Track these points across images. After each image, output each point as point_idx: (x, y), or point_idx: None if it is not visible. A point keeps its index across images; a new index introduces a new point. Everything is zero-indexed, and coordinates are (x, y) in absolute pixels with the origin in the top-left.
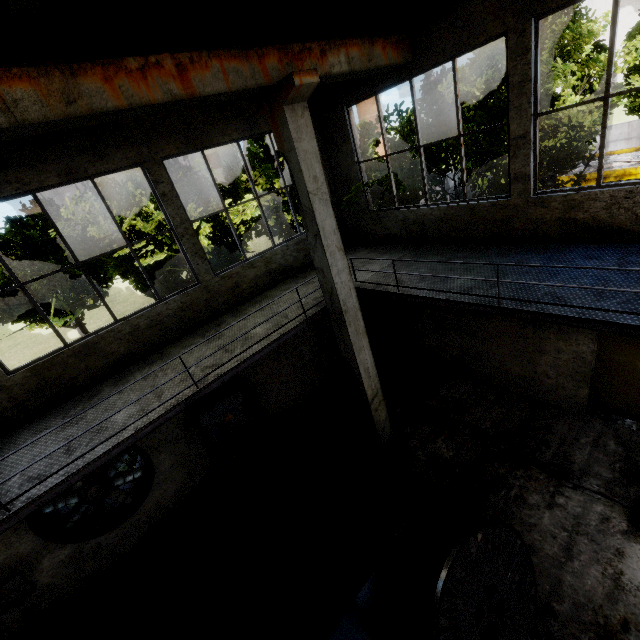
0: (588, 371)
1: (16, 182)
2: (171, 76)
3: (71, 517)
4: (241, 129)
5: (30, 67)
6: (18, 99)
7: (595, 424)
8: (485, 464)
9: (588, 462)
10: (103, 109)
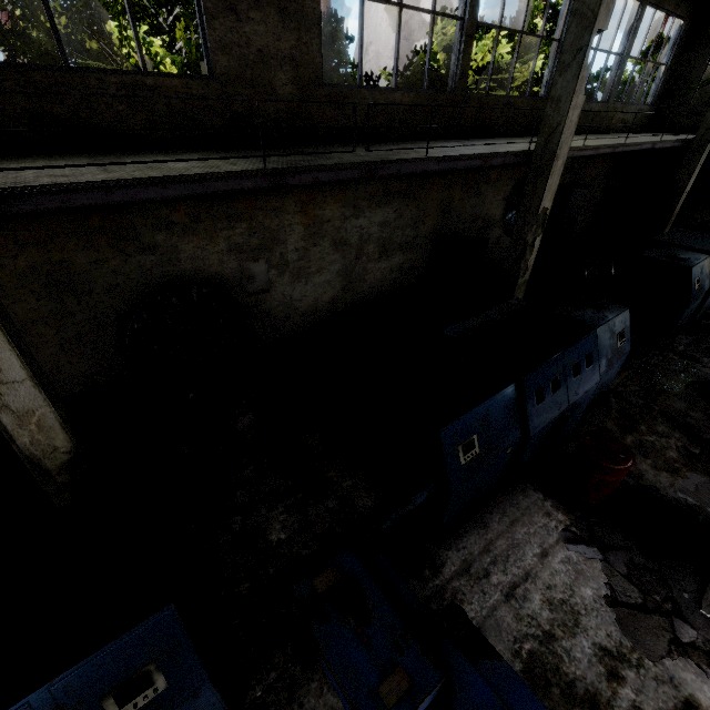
0: None
1: None
2: None
3: (508, 214)
4: (673, 5)
5: None
6: None
7: None
8: None
9: None
10: None
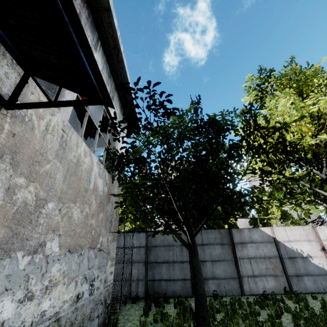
0: None
1: None
2: None
3: None
4: None
5: None
6: None
7: None
8: None
9: None
10: None
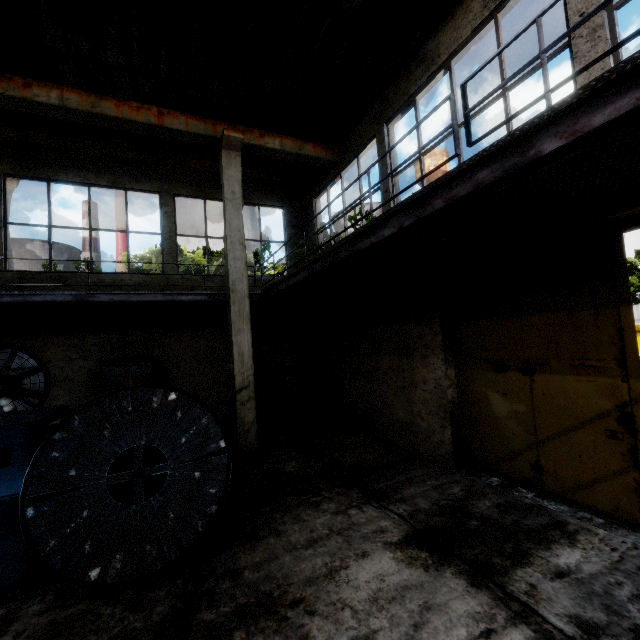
0: (446, 402)
1: (84, 177)
2: (154, 115)
3: None
4: None
5: (83, 91)
6: (70, 99)
7: (456, 475)
8: (314, 479)
9: (415, 495)
10: (108, 115)
